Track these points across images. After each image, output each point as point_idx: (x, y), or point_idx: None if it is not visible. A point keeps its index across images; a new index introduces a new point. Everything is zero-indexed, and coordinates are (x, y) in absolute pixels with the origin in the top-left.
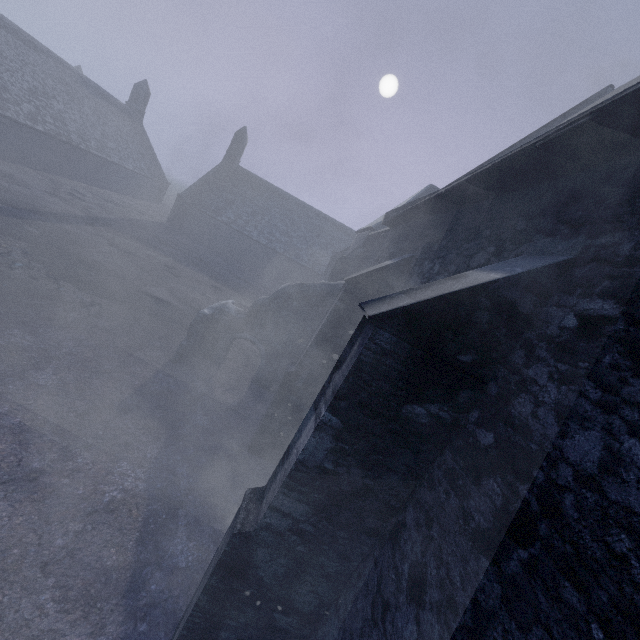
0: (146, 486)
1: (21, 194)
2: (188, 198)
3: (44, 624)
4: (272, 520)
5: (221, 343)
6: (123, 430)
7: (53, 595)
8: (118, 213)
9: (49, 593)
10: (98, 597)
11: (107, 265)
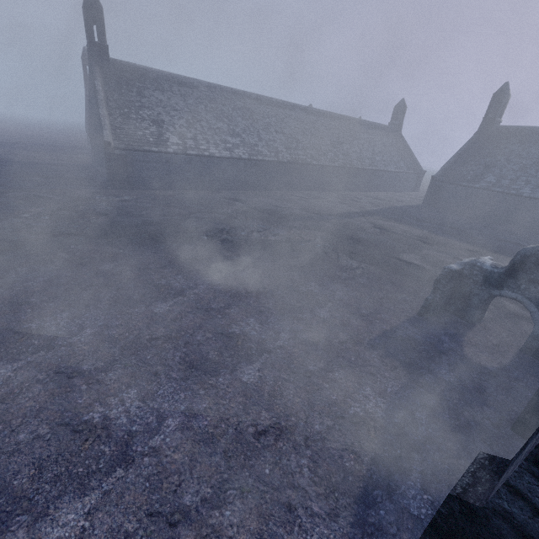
0: (384, 415)
1: (325, 207)
2: (441, 177)
3: (300, 481)
4: (513, 508)
5: (473, 301)
6: (369, 362)
7: (308, 463)
8: (382, 205)
9: (306, 460)
10: (336, 487)
11: (370, 241)
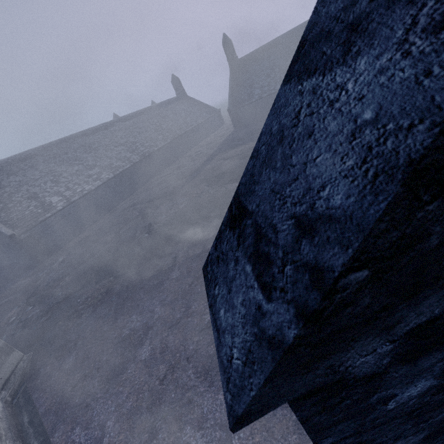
0: None
1: (187, 170)
2: (232, 107)
3: None
4: None
5: None
6: None
7: None
8: (215, 145)
9: None
10: None
11: (231, 168)
